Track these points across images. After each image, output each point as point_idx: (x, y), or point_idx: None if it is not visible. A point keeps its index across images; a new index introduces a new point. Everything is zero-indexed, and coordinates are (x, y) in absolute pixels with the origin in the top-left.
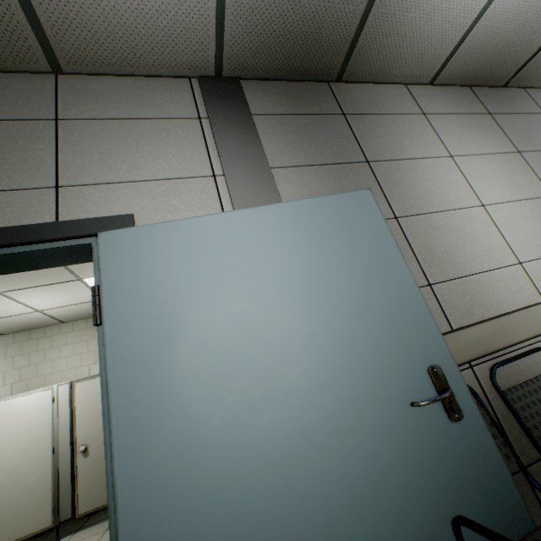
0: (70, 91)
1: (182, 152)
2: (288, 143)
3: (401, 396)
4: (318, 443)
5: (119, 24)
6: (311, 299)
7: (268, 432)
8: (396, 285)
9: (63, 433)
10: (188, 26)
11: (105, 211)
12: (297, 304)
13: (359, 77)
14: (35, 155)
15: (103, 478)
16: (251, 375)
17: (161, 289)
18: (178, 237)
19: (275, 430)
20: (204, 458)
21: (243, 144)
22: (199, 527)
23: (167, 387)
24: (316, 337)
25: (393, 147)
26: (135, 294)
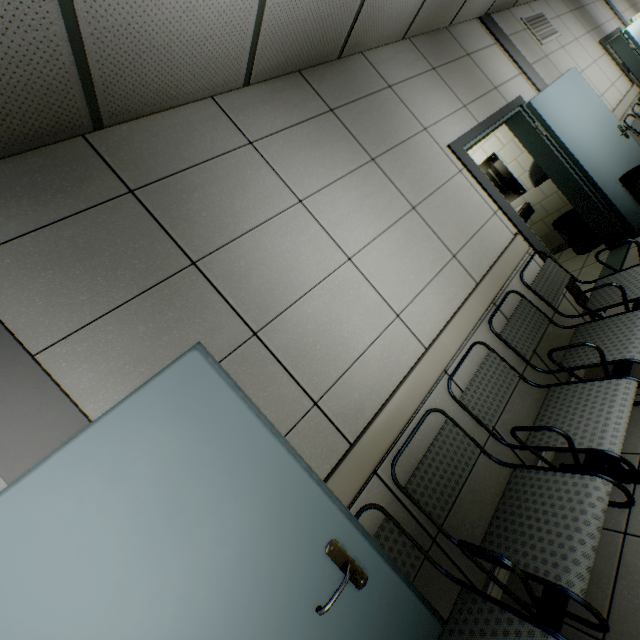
0: None
1: None
2: (52, 289)
3: (306, 602)
4: None
5: None
6: (167, 564)
7: None
8: (267, 471)
9: None
10: None
11: None
12: (149, 585)
13: (133, 112)
14: None
15: None
16: None
17: None
18: None
19: None
20: None
21: None
22: None
23: None
24: (190, 609)
25: (223, 220)
26: None
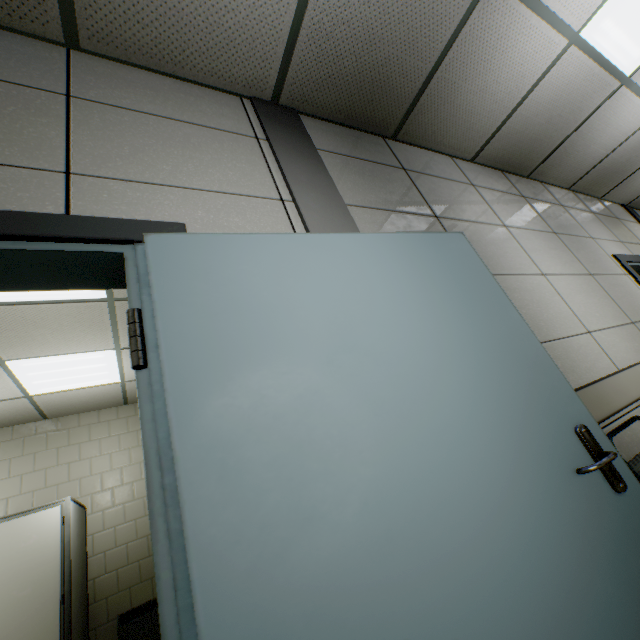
0: (88, 71)
1: (240, 168)
2: (357, 183)
3: (559, 464)
4: (489, 533)
5: (175, 9)
6: (435, 343)
7: (425, 522)
8: (515, 334)
9: None
10: (256, 35)
11: (142, 215)
12: (420, 348)
13: (413, 139)
14: (32, 128)
15: None
16: (386, 439)
17: (244, 316)
18: (261, 254)
19: (433, 519)
20: (344, 573)
21: (311, 173)
22: None
23: (272, 459)
24: (452, 390)
25: (455, 208)
26: (207, 320)
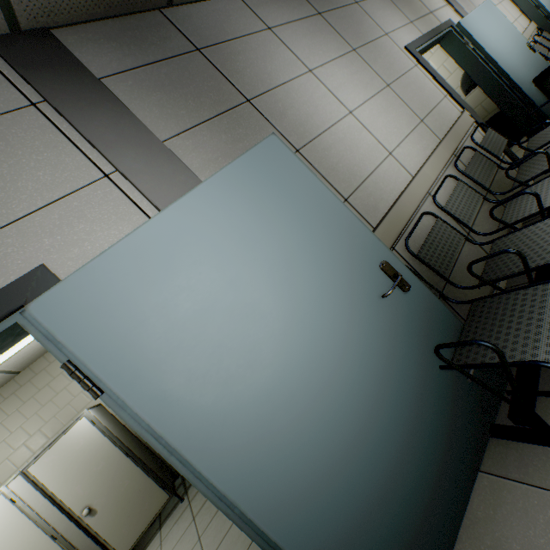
0: None
1: (44, 160)
2: (162, 104)
3: (373, 296)
4: (342, 360)
5: None
6: (282, 259)
7: (308, 376)
8: (333, 214)
9: (52, 517)
10: None
11: (1, 278)
12: (273, 270)
13: None
14: None
15: (126, 515)
16: (273, 346)
17: (146, 325)
18: (126, 265)
19: (311, 372)
20: (276, 426)
21: (114, 123)
22: (301, 468)
23: (214, 400)
24: (302, 288)
25: (262, 76)
26: (123, 345)
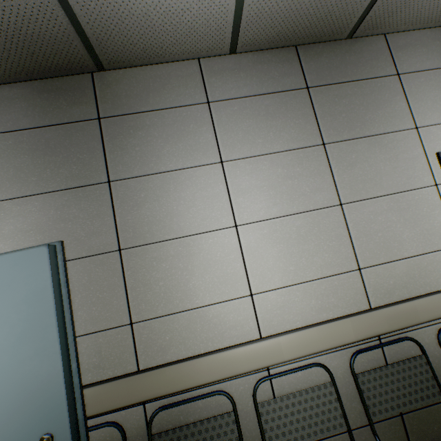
0: None
1: None
2: (21, 167)
3: None
4: None
5: None
6: None
7: None
8: (40, 354)
9: None
10: None
11: None
12: None
13: (126, 62)
14: None
15: None
16: None
17: None
18: None
19: None
20: None
21: None
22: None
23: None
24: None
25: (148, 158)
26: None
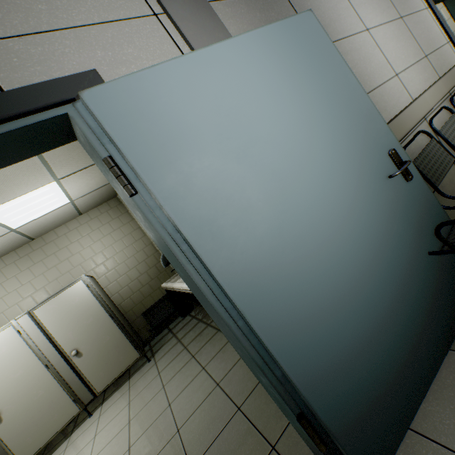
0: None
1: None
2: None
3: (379, 176)
4: (346, 222)
5: None
6: (305, 121)
7: (316, 226)
8: (354, 96)
9: (48, 351)
10: None
11: (57, 72)
12: (297, 127)
13: None
14: None
15: (105, 362)
16: (289, 192)
17: (183, 140)
18: (171, 84)
19: (319, 224)
20: (284, 259)
21: None
22: (301, 300)
23: (234, 222)
24: (319, 150)
25: None
26: (161, 151)
